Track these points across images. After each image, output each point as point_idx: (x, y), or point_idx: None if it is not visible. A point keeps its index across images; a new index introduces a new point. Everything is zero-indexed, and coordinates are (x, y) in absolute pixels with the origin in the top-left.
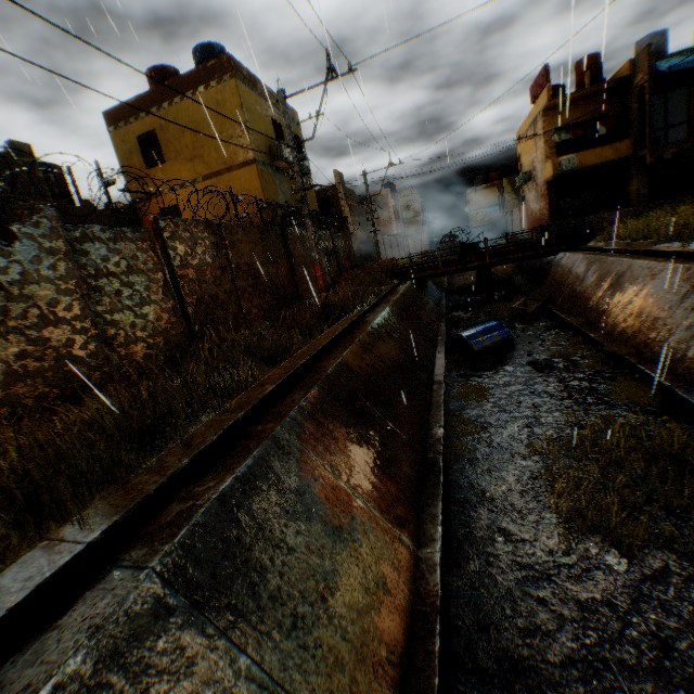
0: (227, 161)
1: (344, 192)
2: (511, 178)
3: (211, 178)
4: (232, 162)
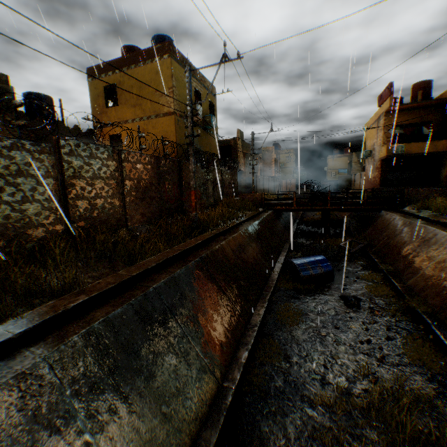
0: (156, 110)
1: (241, 144)
2: (358, 153)
3: (145, 120)
4: (159, 111)
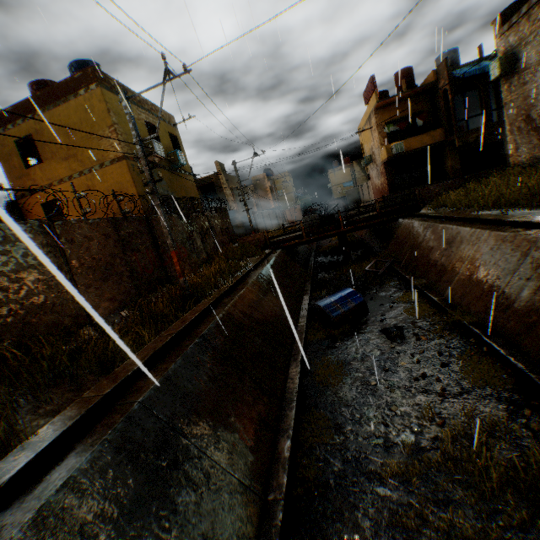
0: (99, 158)
1: (225, 178)
2: (359, 161)
3: (87, 173)
4: (104, 158)
